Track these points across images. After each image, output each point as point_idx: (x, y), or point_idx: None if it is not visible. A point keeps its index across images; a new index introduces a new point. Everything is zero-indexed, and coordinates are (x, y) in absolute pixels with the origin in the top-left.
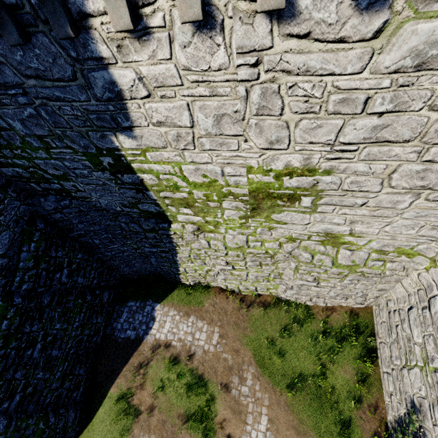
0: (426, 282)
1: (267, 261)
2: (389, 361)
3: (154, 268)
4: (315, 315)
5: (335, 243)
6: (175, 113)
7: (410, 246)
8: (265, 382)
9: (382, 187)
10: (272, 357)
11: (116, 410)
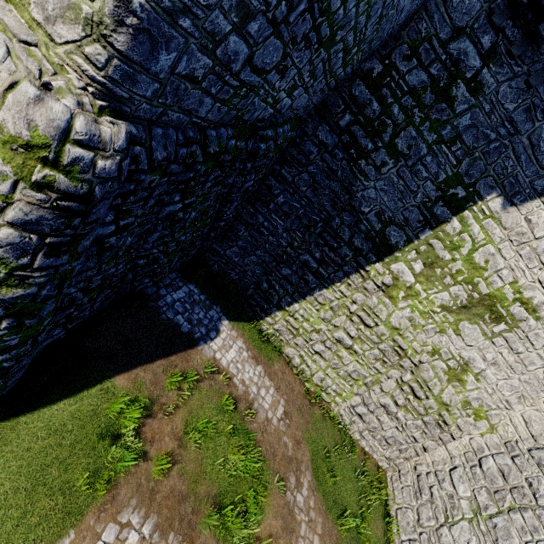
0: (477, 445)
1: (392, 359)
2: (414, 525)
3: (255, 279)
4: (358, 452)
5: (455, 376)
6: (543, 227)
7: (490, 407)
8: (320, 501)
9: (541, 347)
10: (326, 473)
11: (103, 423)
